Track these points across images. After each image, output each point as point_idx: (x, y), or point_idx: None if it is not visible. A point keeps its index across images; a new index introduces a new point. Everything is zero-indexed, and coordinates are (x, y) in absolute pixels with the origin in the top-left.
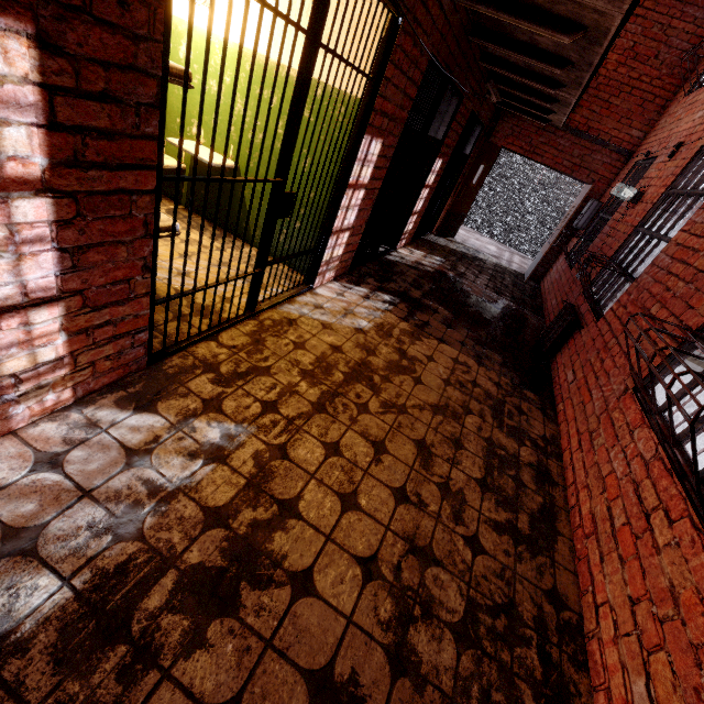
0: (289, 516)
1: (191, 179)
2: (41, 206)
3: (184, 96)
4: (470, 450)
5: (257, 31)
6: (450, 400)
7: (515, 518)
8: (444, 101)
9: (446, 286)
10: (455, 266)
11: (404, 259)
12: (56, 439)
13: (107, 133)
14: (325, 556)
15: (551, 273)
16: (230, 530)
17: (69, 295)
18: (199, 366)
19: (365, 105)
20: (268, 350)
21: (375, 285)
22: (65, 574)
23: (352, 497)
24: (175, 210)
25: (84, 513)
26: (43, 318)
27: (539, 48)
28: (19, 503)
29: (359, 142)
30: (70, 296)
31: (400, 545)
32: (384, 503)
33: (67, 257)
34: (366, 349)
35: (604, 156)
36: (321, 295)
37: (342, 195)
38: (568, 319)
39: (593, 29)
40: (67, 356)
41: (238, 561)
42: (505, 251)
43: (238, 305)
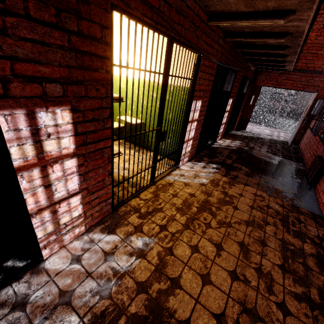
0: (176, 287)
1: (124, 138)
2: (73, 161)
3: (119, 110)
4: (271, 246)
5: (144, 80)
6: (255, 217)
7: (308, 291)
8: (228, 75)
9: (244, 155)
10: (248, 144)
11: (220, 145)
12: (79, 248)
13: (94, 131)
14: (195, 311)
15: (304, 139)
16: (148, 295)
17: (83, 190)
18: (132, 210)
19: (191, 89)
20: (161, 199)
21: (208, 160)
22: (81, 315)
23: (207, 276)
24: (119, 150)
25: (88, 284)
26: (74, 200)
27: (270, 45)
28: (65, 279)
29: (191, 104)
30: (83, 190)
31: (237, 306)
32: (225, 280)
33: (82, 177)
34: (207, 193)
35: (320, 78)
36: (183, 169)
37: (186, 126)
38: (319, 165)
39: (295, 32)
40: (82, 213)
41: (153, 312)
42: (274, 131)
43: (146, 180)
